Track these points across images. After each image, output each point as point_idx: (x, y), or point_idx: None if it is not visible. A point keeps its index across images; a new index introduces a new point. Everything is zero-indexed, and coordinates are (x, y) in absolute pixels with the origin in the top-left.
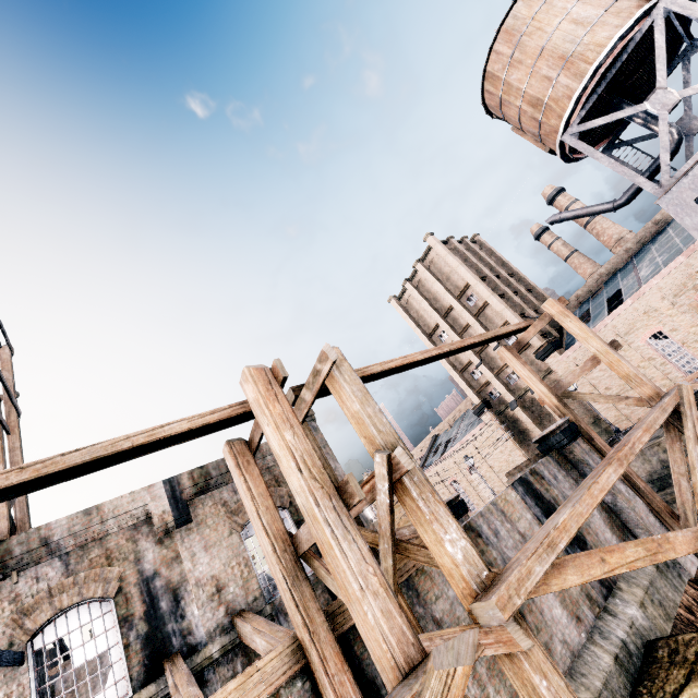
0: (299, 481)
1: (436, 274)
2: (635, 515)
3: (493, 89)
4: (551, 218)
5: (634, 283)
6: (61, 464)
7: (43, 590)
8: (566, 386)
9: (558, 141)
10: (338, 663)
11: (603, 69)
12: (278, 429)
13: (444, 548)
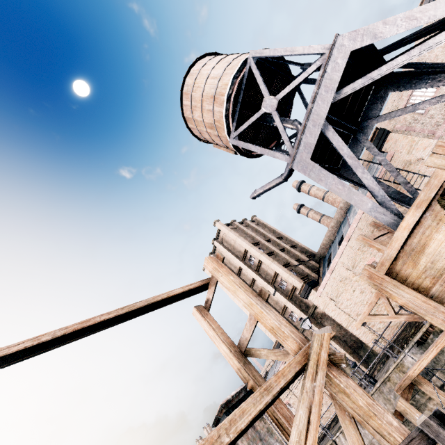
0: None
1: (227, 246)
2: None
3: (192, 126)
4: (251, 195)
5: (348, 228)
6: None
7: None
8: (245, 343)
9: (231, 144)
10: None
11: (233, 96)
12: None
13: None
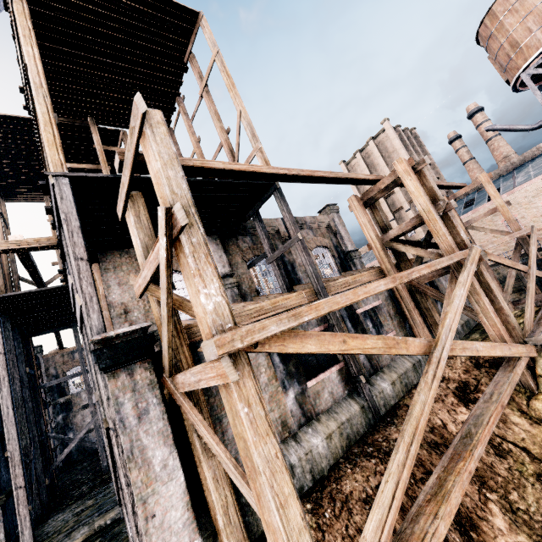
0: (424, 199)
1: (382, 151)
2: None
3: (489, 24)
4: (488, 127)
5: (510, 185)
6: (339, 175)
7: (247, 246)
8: (472, 223)
9: (517, 76)
10: None
11: None
12: (416, 181)
13: (459, 235)
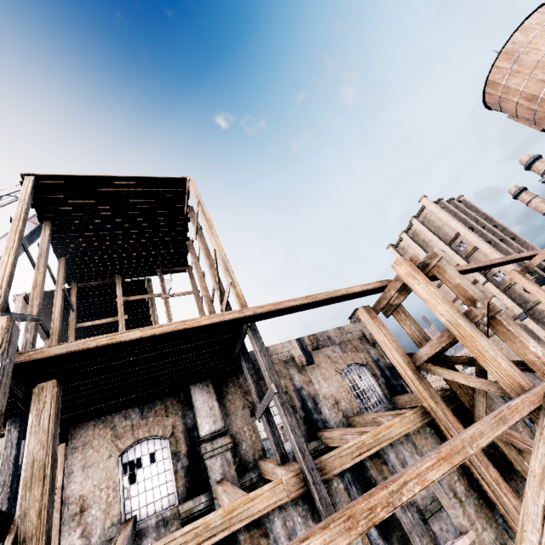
0: (445, 308)
1: (429, 226)
2: None
3: (493, 92)
4: (544, 179)
5: None
6: (318, 297)
7: None
8: None
9: None
10: (454, 419)
11: None
12: (426, 285)
13: (528, 349)
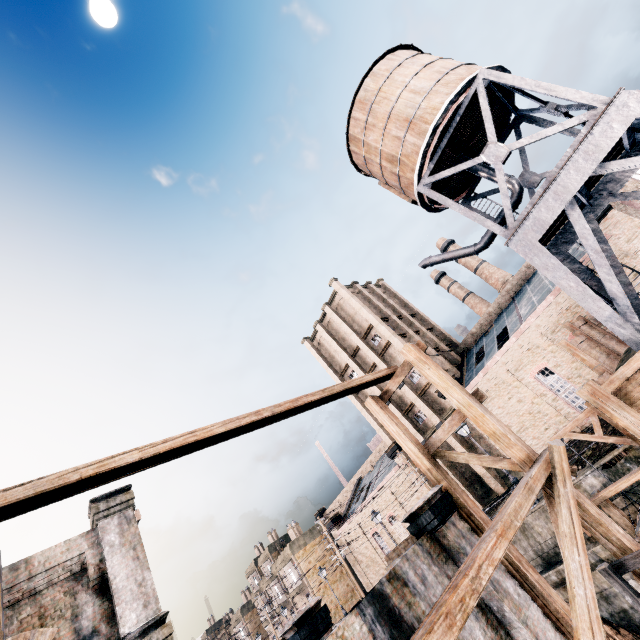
0: None
1: (343, 316)
2: (528, 632)
3: (357, 150)
4: (423, 262)
5: (516, 320)
6: None
7: None
8: (438, 444)
9: (416, 191)
10: None
11: (441, 128)
12: None
13: None
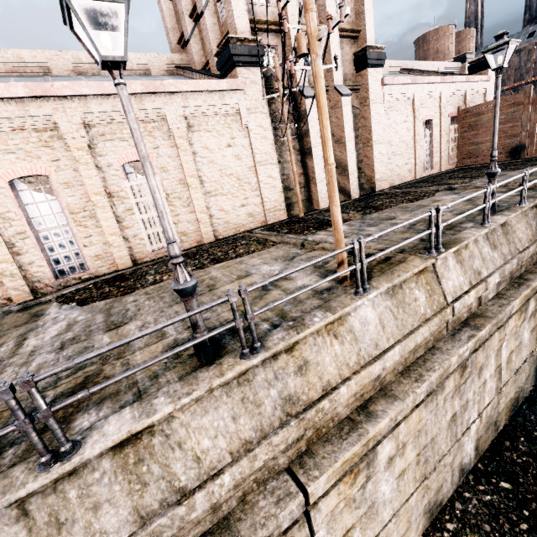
0: None
1: None
2: None
3: None
4: None
5: None
6: None
7: None
8: None
9: None
10: None
11: None
12: None
13: None
